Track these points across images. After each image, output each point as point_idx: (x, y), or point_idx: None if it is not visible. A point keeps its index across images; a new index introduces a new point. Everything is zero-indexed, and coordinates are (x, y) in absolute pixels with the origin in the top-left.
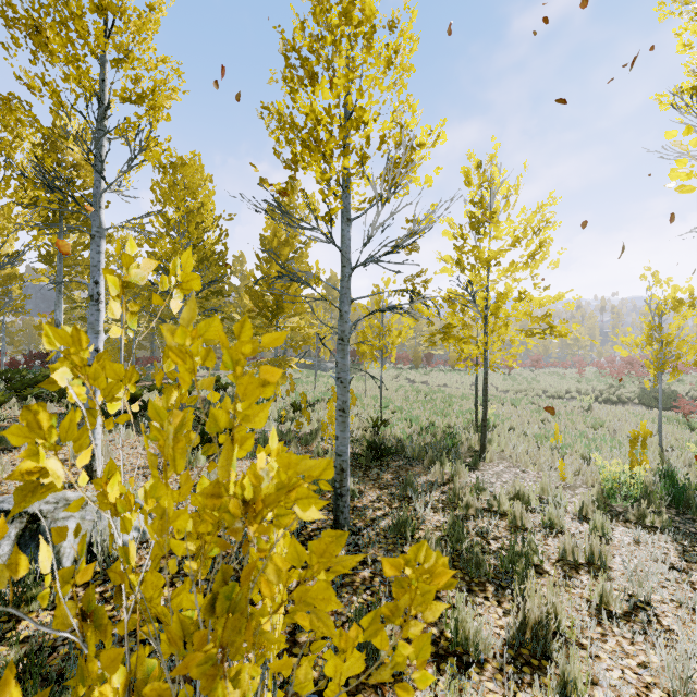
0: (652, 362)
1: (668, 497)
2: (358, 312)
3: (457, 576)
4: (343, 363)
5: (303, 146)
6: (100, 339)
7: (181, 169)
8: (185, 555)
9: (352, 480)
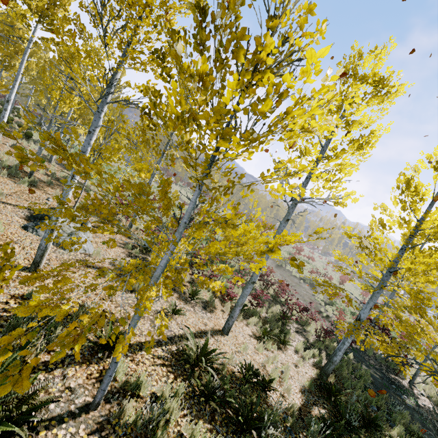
0: None
1: None
2: None
3: None
4: None
5: None
6: None
7: None
8: None
9: None
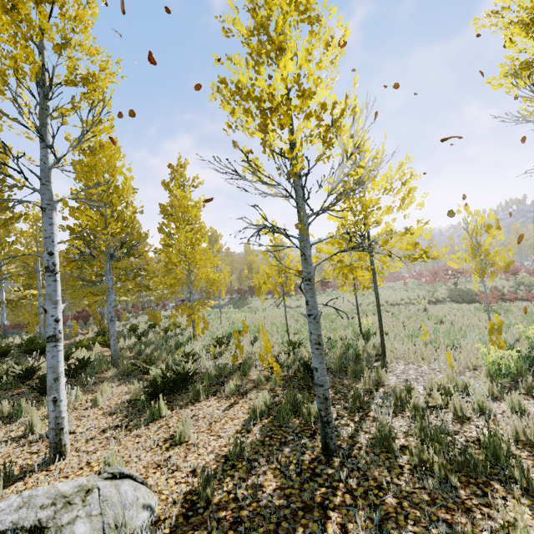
0: (475, 270)
1: (527, 368)
2: (235, 258)
3: (463, 480)
4: (313, 301)
5: (262, 114)
6: (59, 308)
7: (100, 150)
8: (209, 527)
9: (316, 403)
